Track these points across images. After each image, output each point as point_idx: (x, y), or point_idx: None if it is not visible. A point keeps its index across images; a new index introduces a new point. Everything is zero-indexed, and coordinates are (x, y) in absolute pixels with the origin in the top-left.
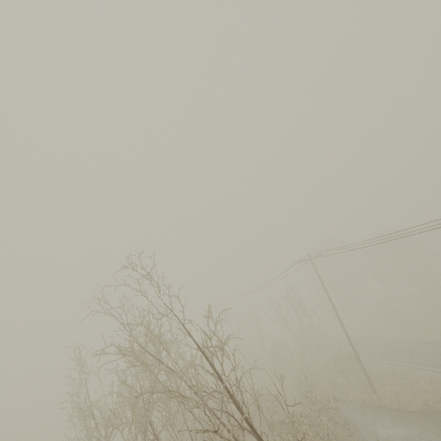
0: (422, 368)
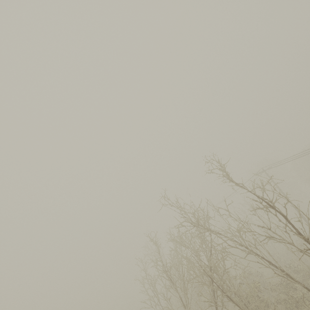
0: None
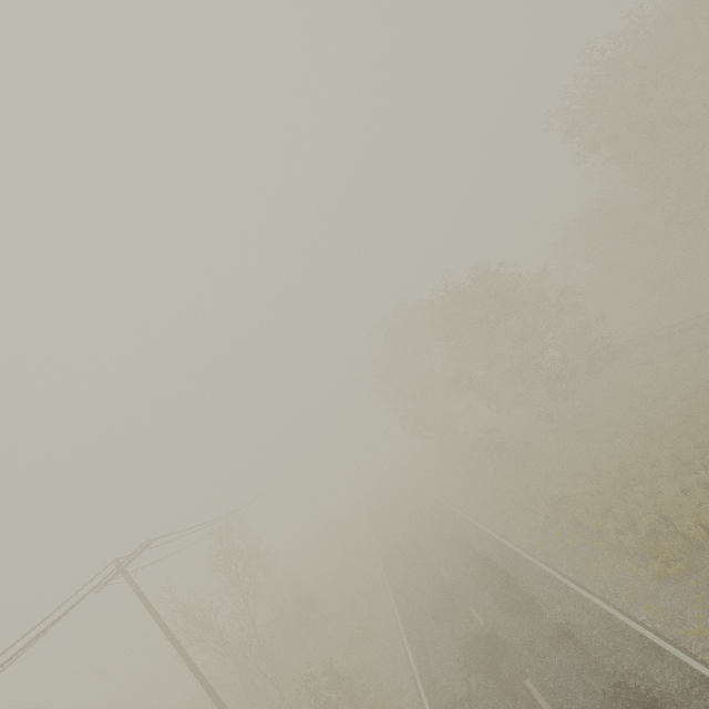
0: (423, 708)
